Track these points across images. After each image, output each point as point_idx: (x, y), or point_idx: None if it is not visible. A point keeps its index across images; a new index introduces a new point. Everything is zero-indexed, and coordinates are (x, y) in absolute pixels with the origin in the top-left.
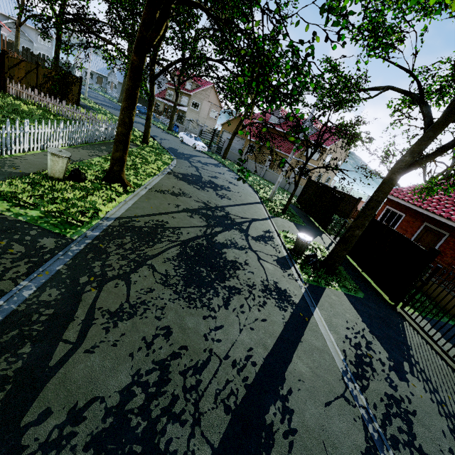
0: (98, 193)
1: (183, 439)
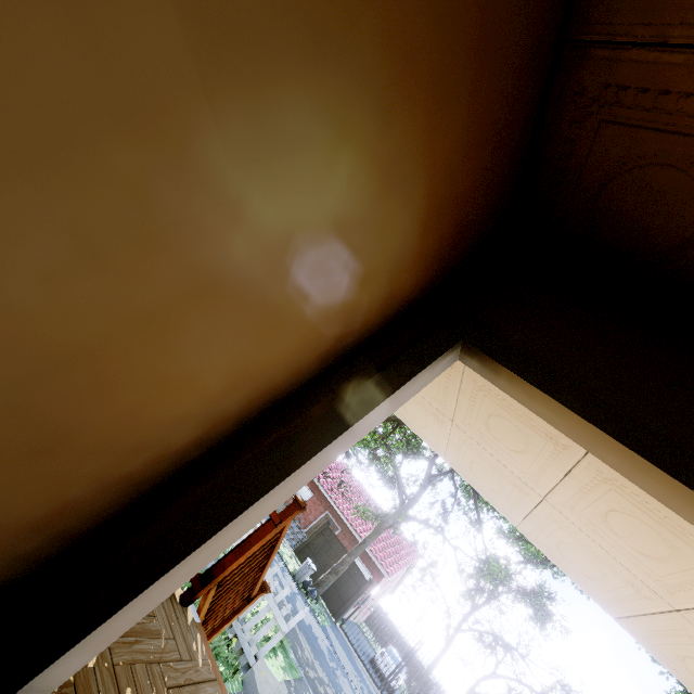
0: None
1: None
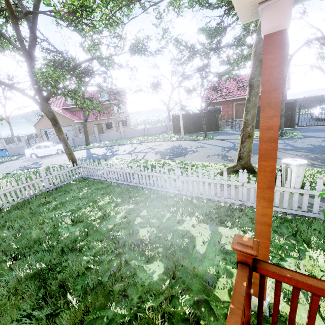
0: None
1: None
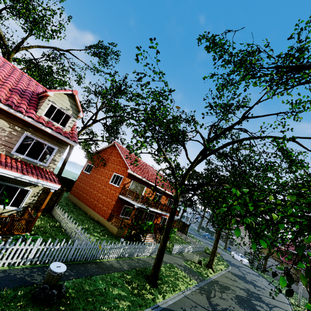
0: (206, 270)
1: None
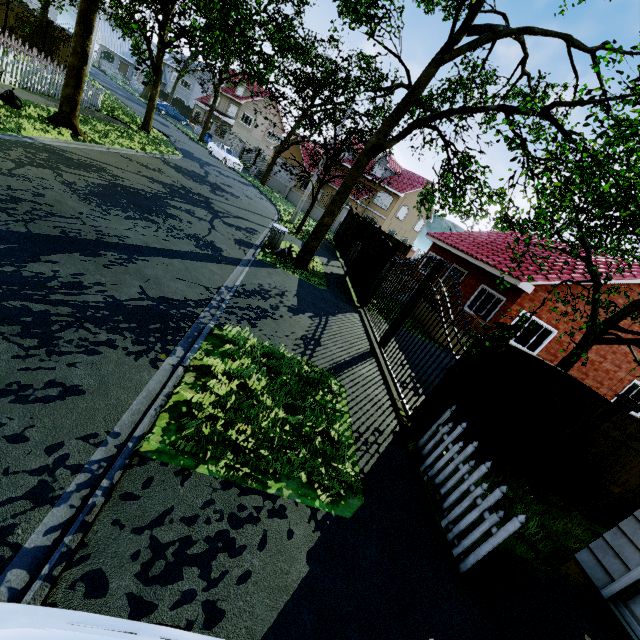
0: (33, 123)
1: (5, 218)
